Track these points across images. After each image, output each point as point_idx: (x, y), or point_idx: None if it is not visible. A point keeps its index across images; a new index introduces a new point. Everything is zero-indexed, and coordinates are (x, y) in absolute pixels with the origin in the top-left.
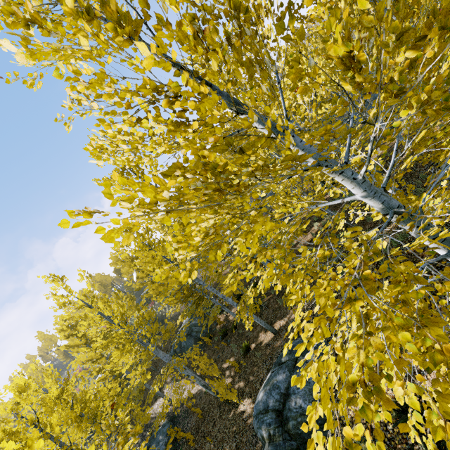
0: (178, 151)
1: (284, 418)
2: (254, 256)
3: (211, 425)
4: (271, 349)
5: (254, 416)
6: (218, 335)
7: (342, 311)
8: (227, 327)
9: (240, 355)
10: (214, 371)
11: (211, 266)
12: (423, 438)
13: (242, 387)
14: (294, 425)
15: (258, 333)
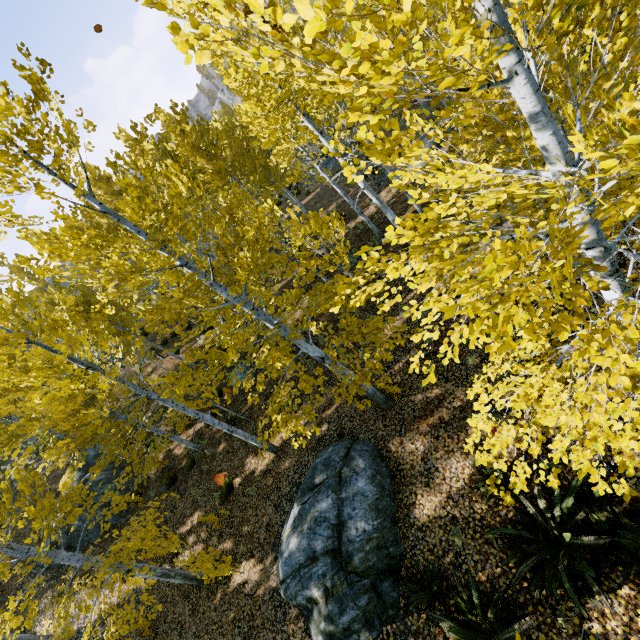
0: (442, 78)
1: (344, 557)
2: (286, 334)
3: (175, 634)
4: (274, 475)
5: (286, 577)
6: (160, 486)
7: (562, 367)
8: (173, 468)
9: (215, 502)
10: (171, 545)
11: (228, 355)
12: (614, 486)
13: (231, 549)
14: (362, 558)
15: (243, 460)
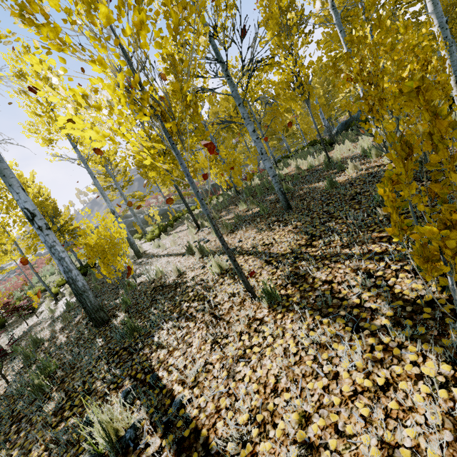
0: None
1: None
2: None
3: None
4: None
5: None
6: None
7: None
8: None
9: None
10: None
11: None
12: None
13: None
14: None
15: None
